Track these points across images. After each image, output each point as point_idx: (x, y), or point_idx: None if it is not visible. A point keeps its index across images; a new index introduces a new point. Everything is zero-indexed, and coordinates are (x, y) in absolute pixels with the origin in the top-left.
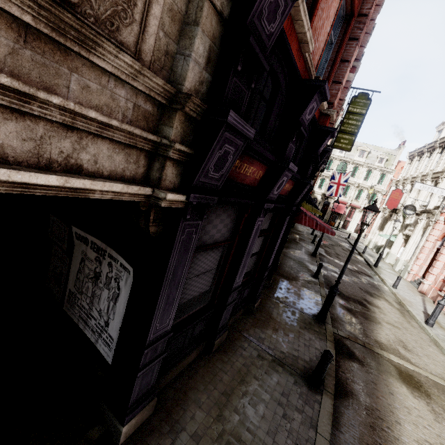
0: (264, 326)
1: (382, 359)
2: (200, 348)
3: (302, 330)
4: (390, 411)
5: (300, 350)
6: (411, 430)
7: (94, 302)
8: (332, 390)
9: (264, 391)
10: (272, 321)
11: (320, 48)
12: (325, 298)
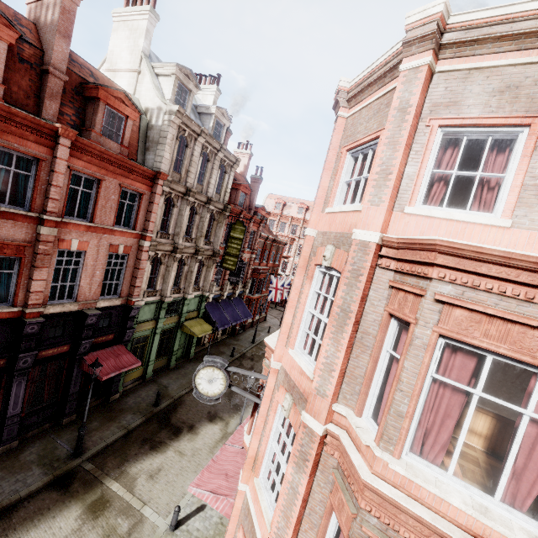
0: None
1: (98, 488)
2: None
3: (35, 467)
4: (27, 530)
5: (2, 485)
6: None
7: None
8: None
9: None
10: (12, 460)
11: None
12: (125, 430)
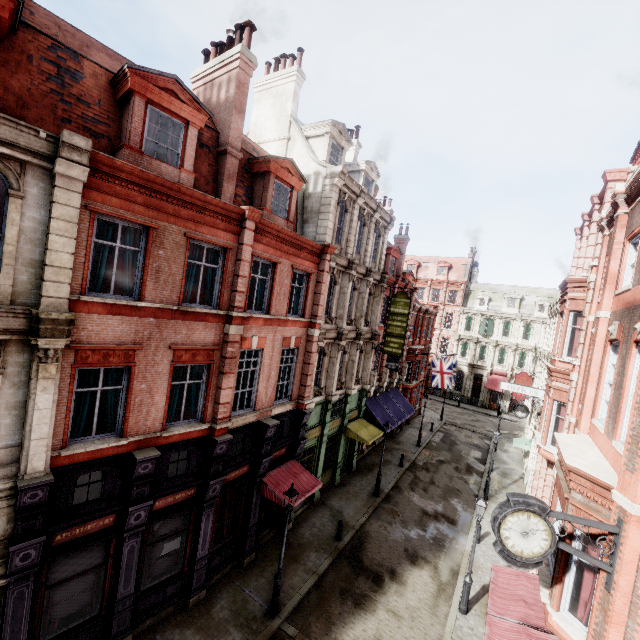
0: (189, 625)
1: None
2: None
3: (233, 628)
4: None
5: None
6: None
7: None
8: None
9: None
10: (206, 618)
11: (159, 417)
12: (315, 576)
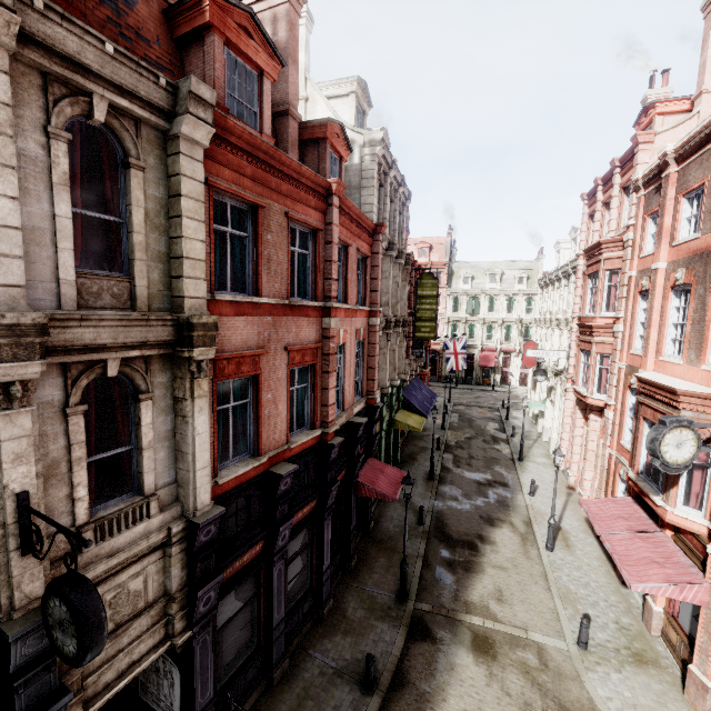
0: (334, 632)
1: (461, 627)
2: (261, 686)
3: (376, 622)
4: (441, 689)
5: (365, 651)
6: (454, 703)
7: (160, 688)
8: (384, 687)
9: (318, 710)
10: (345, 622)
11: (284, 428)
12: (421, 559)
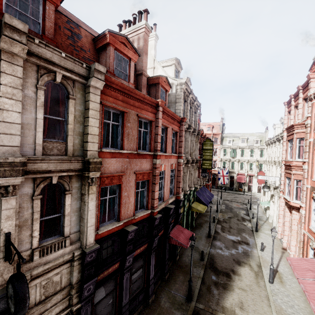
0: (153, 313)
1: None
2: None
3: (174, 310)
4: None
5: None
6: None
7: None
8: None
9: None
10: (159, 308)
11: (132, 209)
12: (200, 279)
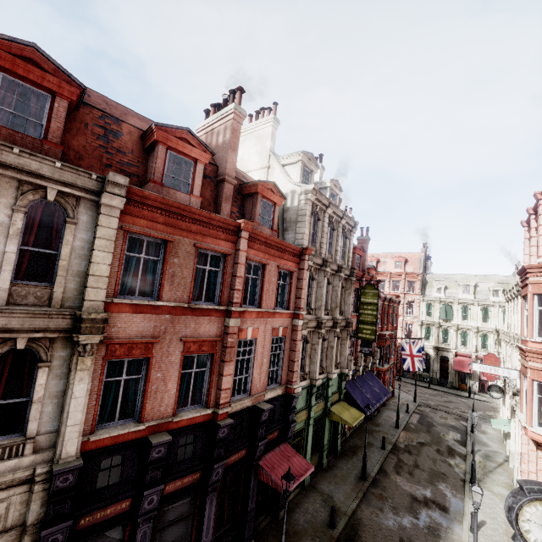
0: None
1: None
2: None
3: None
4: None
5: None
6: None
7: None
8: None
9: None
10: None
11: (171, 402)
12: None
